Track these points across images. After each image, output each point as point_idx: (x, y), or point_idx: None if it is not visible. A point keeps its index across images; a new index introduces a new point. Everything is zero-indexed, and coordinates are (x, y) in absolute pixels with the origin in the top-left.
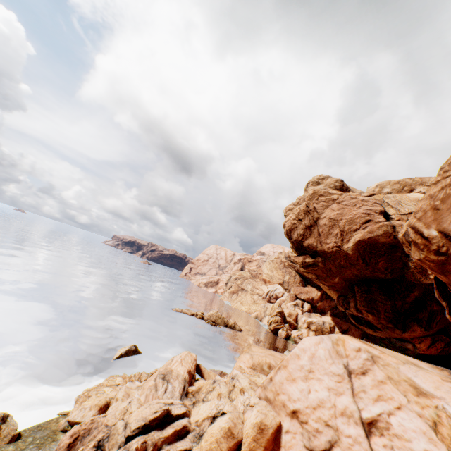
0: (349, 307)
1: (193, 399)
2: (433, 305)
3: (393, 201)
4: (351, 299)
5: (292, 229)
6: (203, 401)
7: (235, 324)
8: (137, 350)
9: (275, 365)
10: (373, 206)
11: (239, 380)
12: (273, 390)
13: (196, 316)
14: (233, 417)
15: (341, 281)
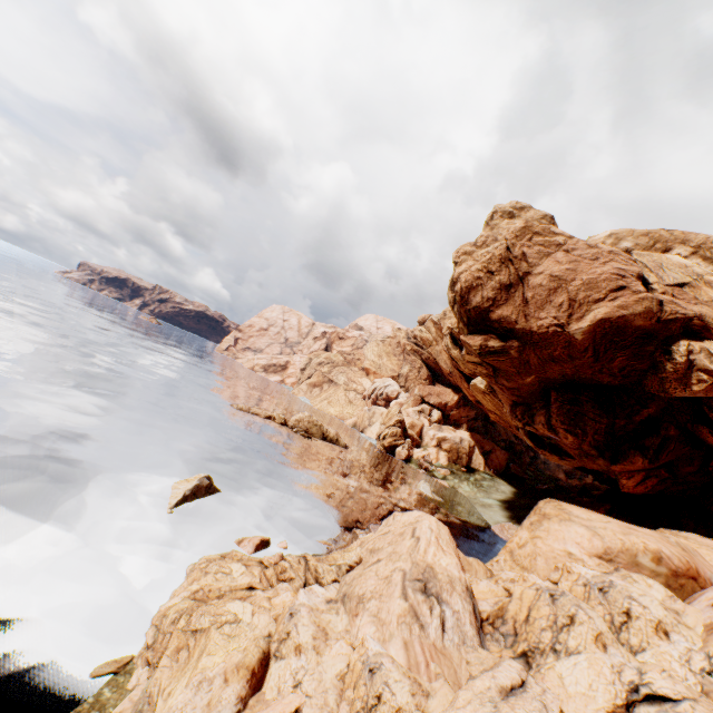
0: (534, 423)
1: (498, 637)
2: (671, 429)
3: (651, 262)
4: (540, 411)
5: (472, 287)
6: (553, 652)
7: (338, 436)
8: (211, 486)
9: (672, 556)
10: (628, 264)
11: (638, 600)
12: None
13: (273, 419)
14: None
15: (534, 382)
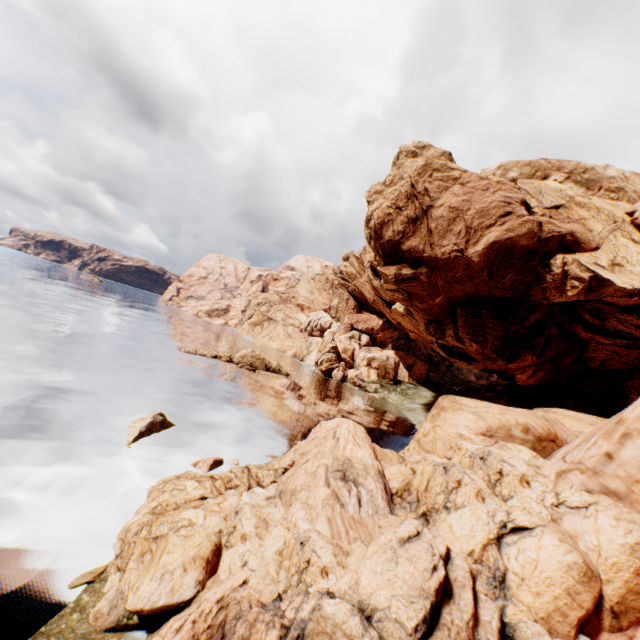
0: (445, 336)
1: (405, 505)
2: (553, 329)
3: (532, 188)
4: (449, 326)
5: (384, 223)
6: (446, 509)
7: (280, 367)
8: (165, 421)
9: (536, 426)
10: (513, 192)
11: (508, 462)
12: (620, 476)
13: (220, 358)
14: (561, 536)
15: (442, 302)
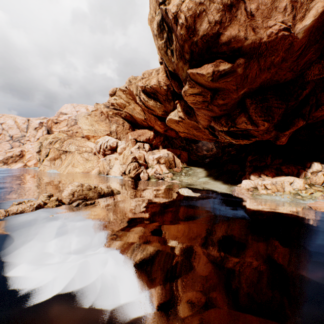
0: (237, 124)
1: None
2: (314, 99)
3: None
4: (240, 115)
5: (197, 15)
6: None
7: (109, 188)
8: None
9: None
10: None
11: None
12: None
13: (44, 206)
14: None
15: (240, 95)
